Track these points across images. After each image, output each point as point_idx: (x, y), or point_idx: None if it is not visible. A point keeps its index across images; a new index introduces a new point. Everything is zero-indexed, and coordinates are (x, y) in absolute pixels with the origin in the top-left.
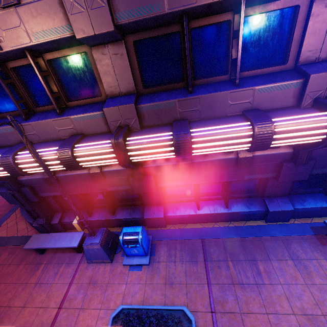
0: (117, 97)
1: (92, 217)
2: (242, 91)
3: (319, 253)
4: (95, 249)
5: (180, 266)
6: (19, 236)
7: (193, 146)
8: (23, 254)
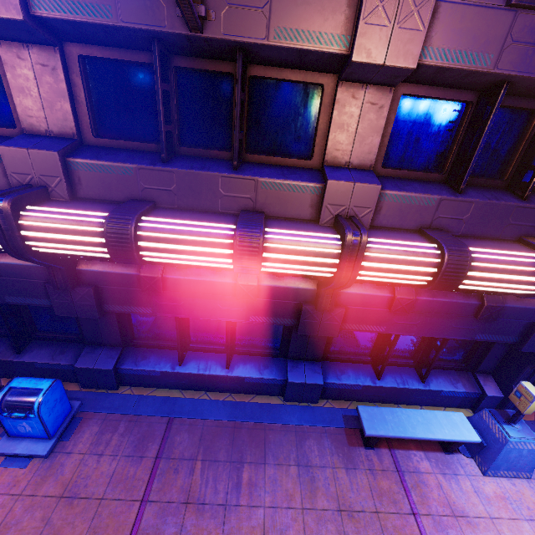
0: (39, 137)
1: None
2: (240, 180)
3: (341, 457)
4: None
5: (106, 465)
6: None
7: (141, 244)
8: None
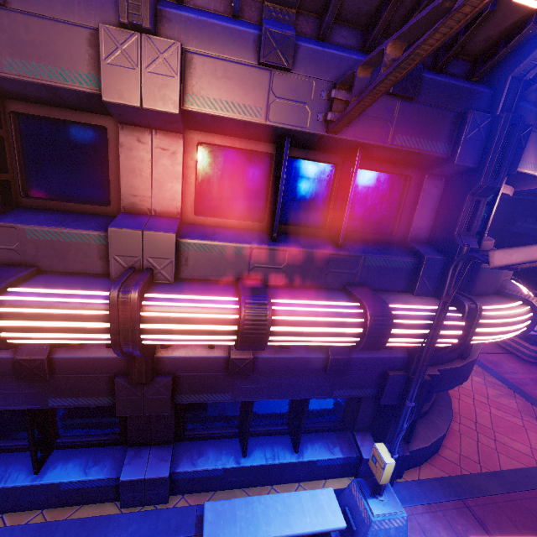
0: None
1: None
2: None
3: None
4: None
5: None
6: None
7: None
8: None
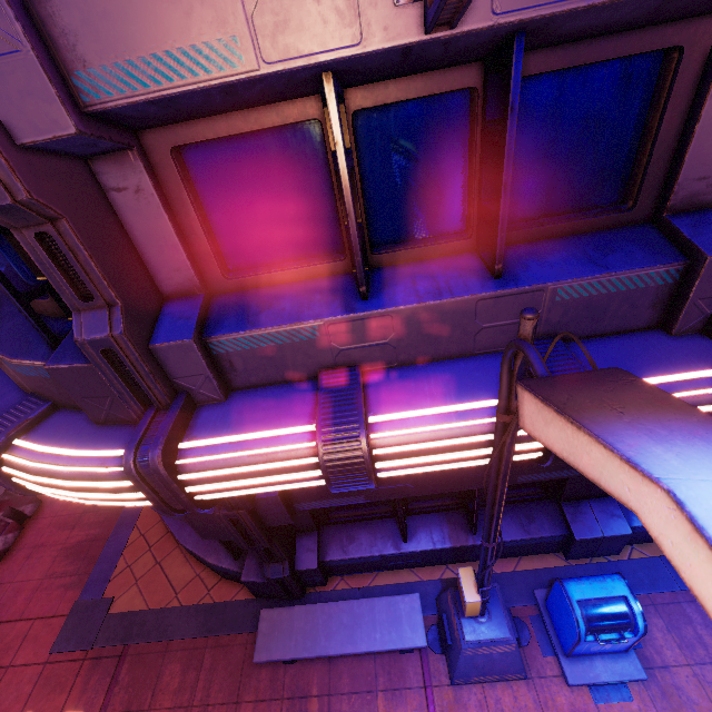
0: (711, 215)
1: (413, 542)
2: None
3: None
4: (497, 653)
5: None
6: (188, 608)
7: None
8: (230, 666)
